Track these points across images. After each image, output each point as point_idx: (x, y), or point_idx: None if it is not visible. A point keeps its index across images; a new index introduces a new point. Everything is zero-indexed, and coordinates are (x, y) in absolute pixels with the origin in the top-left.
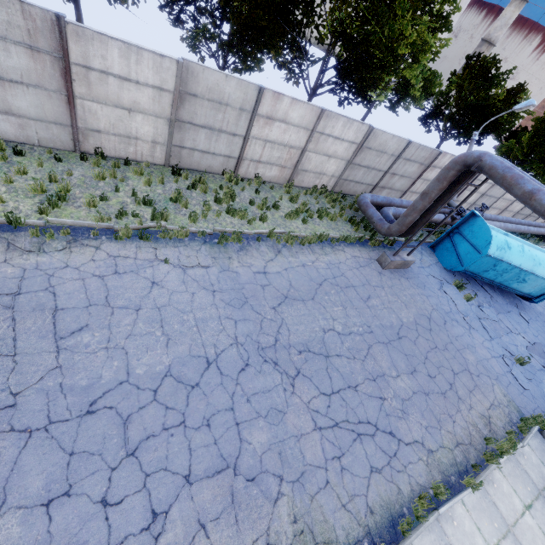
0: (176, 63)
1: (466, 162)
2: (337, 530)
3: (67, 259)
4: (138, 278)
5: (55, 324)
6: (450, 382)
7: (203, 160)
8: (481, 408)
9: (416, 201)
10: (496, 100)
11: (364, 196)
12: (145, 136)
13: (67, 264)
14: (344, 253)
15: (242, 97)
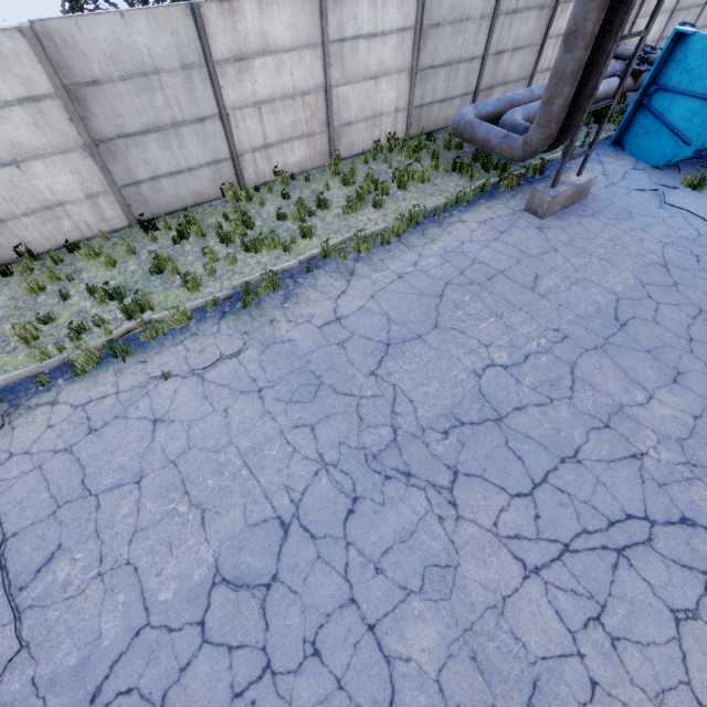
0: (21, 35)
1: None
2: None
3: (9, 443)
4: (128, 424)
5: (7, 568)
6: None
7: (182, 188)
8: None
9: (559, 60)
10: None
11: (460, 114)
12: (70, 194)
13: (10, 452)
14: (464, 224)
15: (172, 43)
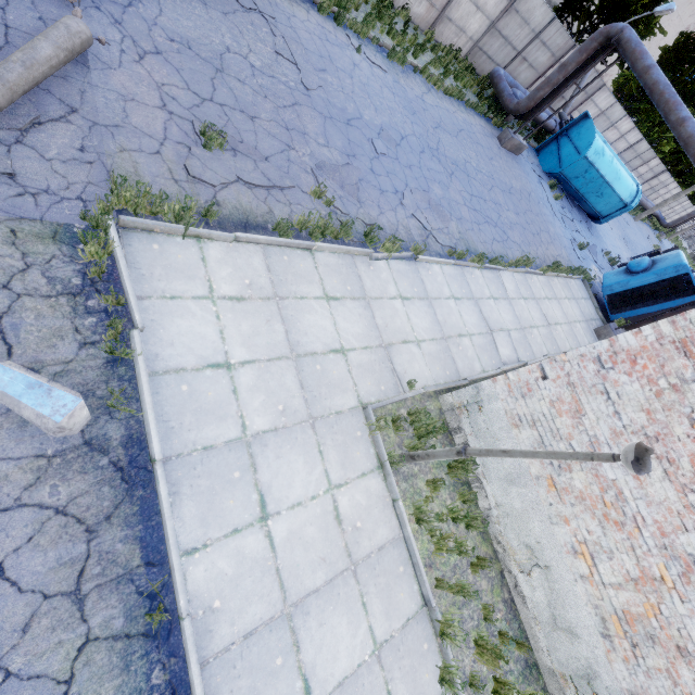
0: None
1: (609, 33)
2: (479, 249)
3: (293, 10)
4: (343, 53)
5: (308, 58)
6: (538, 232)
7: None
8: (553, 253)
9: (553, 73)
10: (640, 3)
11: (499, 68)
12: None
13: (294, 14)
14: (474, 119)
15: None
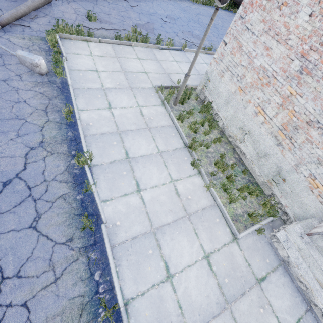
0: None
1: None
2: None
3: None
4: None
5: None
6: None
7: None
8: None
9: None
10: None
11: None
12: None
13: None
14: (221, 11)
15: None
